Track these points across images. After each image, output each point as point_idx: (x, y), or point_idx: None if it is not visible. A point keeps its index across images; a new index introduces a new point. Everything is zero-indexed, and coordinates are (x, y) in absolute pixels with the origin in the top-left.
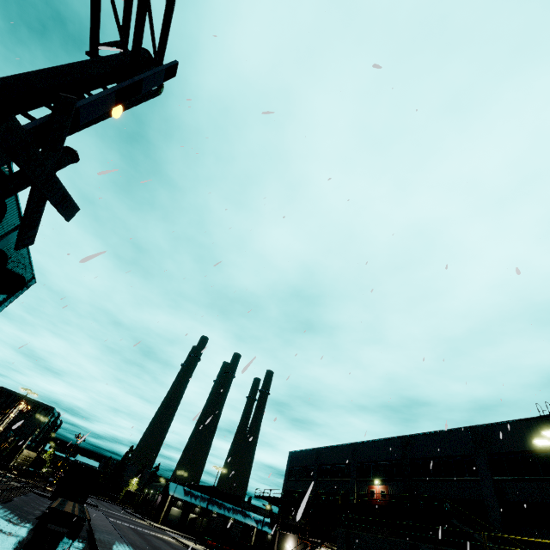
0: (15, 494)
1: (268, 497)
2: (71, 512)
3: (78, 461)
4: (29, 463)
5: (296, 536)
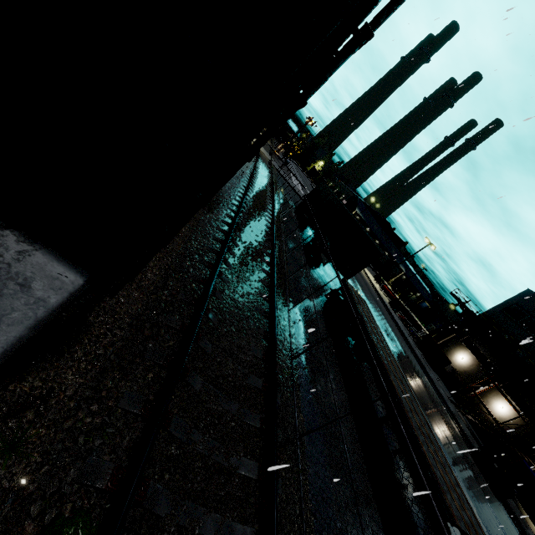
0: (276, 191)
1: (471, 312)
2: (466, 520)
3: (363, 228)
4: None
5: (477, 362)
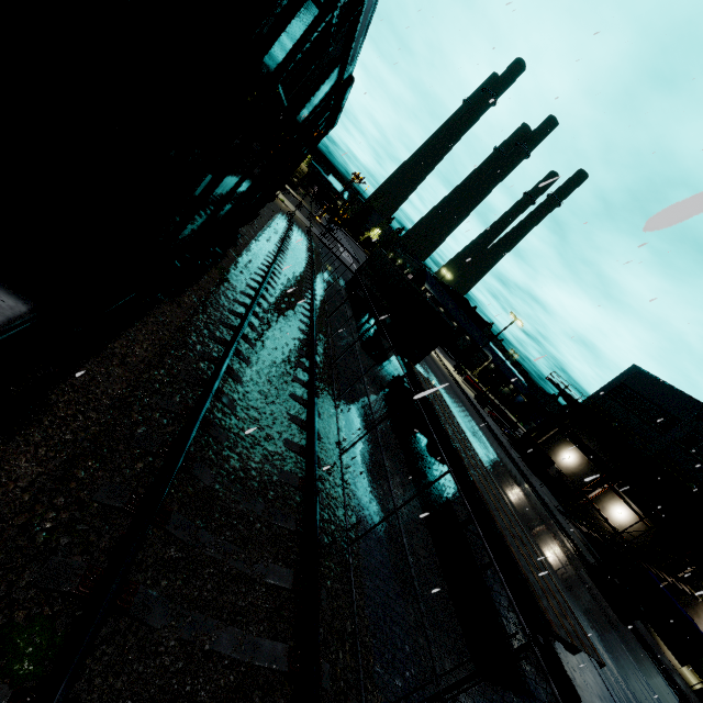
0: (318, 262)
1: (573, 398)
2: (568, 628)
3: (428, 298)
4: (300, 178)
5: (587, 459)
